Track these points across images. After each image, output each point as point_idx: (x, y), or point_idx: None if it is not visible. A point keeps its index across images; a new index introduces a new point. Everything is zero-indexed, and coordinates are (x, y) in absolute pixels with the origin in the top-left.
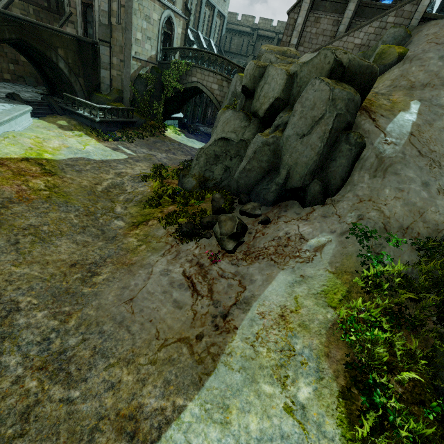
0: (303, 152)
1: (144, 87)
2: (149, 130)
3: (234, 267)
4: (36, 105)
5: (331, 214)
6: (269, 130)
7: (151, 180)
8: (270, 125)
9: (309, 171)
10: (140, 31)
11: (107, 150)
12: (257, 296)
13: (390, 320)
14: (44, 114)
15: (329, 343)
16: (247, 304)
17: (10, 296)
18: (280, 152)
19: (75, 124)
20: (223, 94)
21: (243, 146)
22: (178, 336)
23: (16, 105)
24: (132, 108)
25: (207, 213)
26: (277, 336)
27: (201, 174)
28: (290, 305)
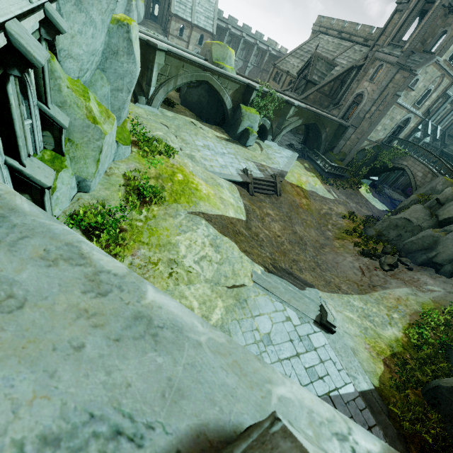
0: (450, 249)
1: (363, 157)
2: (350, 184)
3: (384, 276)
4: (298, 151)
5: (449, 283)
6: (439, 229)
7: (346, 219)
8: (443, 226)
9: (448, 259)
10: (382, 125)
11: (325, 190)
12: (390, 288)
13: (446, 323)
14: (298, 157)
15: (413, 314)
16: (384, 288)
17: (305, 239)
18: (438, 243)
19: (312, 168)
20: (423, 181)
21: (418, 229)
22: (354, 281)
23: (293, 152)
24: (348, 168)
25: (378, 251)
26: (392, 301)
27: (380, 230)
28: (403, 298)
